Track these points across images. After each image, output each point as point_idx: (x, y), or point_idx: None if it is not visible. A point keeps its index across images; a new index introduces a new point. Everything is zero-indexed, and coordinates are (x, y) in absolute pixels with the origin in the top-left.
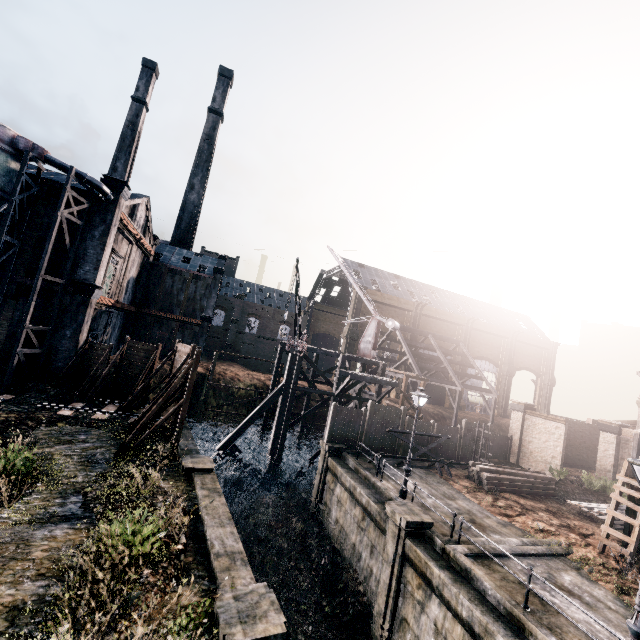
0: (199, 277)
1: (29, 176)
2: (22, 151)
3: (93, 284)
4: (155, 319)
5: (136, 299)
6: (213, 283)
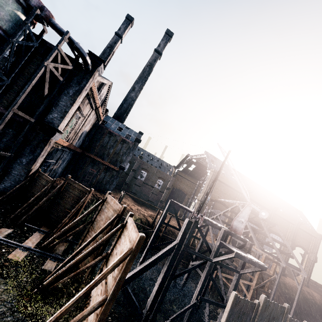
0: (125, 141)
1: (35, 36)
2: (32, 8)
3: (56, 128)
4: (91, 160)
5: (83, 145)
6: (132, 147)
